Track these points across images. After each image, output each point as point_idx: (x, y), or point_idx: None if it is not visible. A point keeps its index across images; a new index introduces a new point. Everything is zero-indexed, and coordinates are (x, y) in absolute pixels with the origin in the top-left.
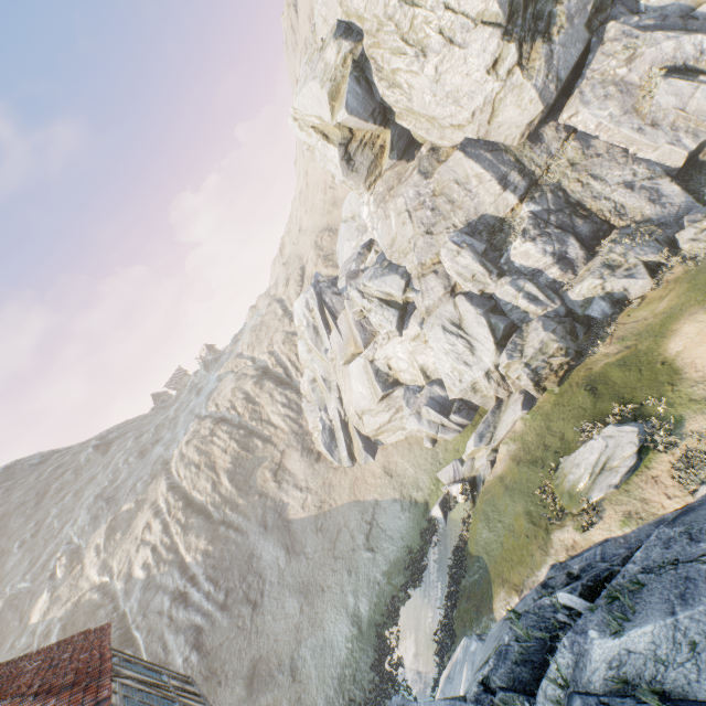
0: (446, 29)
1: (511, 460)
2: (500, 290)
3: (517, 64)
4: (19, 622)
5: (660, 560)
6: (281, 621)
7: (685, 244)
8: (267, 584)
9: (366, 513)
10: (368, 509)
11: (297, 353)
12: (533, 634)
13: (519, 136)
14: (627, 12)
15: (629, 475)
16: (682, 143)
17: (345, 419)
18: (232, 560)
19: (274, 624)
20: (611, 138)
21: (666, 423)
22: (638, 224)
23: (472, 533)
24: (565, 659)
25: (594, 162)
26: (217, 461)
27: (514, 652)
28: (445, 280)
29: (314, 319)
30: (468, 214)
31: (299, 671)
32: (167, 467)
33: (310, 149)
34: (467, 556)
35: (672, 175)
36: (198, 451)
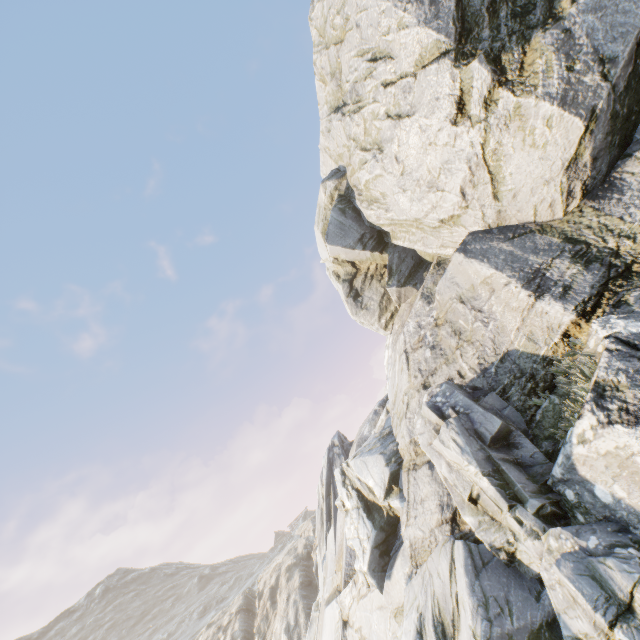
0: (390, 108)
1: None
2: (547, 573)
3: (497, 83)
4: None
5: None
6: None
7: None
8: None
9: None
10: None
11: None
12: None
13: (558, 196)
14: None
15: None
16: None
17: None
18: None
19: None
20: None
21: None
22: None
23: None
24: None
25: None
26: None
27: None
28: (442, 488)
29: (323, 498)
30: (482, 352)
31: None
32: None
33: None
34: None
35: None
36: None
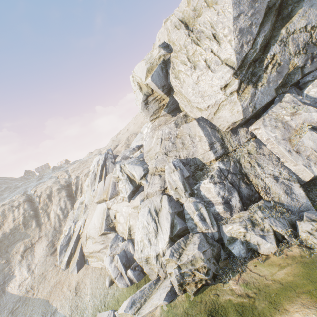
0: (208, 60)
1: None
2: (187, 203)
3: (237, 91)
4: None
5: None
6: None
7: (303, 233)
8: None
9: (44, 316)
10: (48, 313)
11: None
12: None
13: (227, 126)
14: (296, 93)
15: None
16: (311, 169)
17: (81, 235)
18: None
19: None
20: (273, 148)
21: None
22: (275, 202)
23: None
24: None
25: (260, 157)
26: (5, 224)
27: None
28: (163, 182)
29: (97, 170)
30: (188, 153)
31: None
32: None
33: (134, 92)
34: None
35: (300, 183)
36: (2, 213)
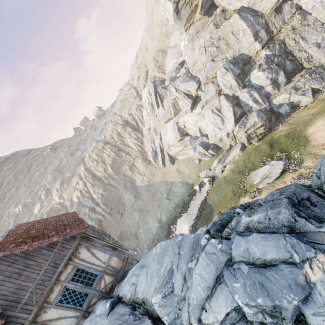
0: None
1: (230, 171)
2: (242, 95)
3: None
4: (29, 212)
5: (269, 199)
6: (132, 220)
7: None
8: (126, 207)
9: (168, 186)
10: (169, 184)
11: (142, 115)
12: (225, 219)
13: (270, 8)
14: None
15: (275, 180)
16: None
17: (162, 148)
18: (112, 198)
19: (129, 221)
20: (318, 15)
21: (296, 161)
22: (316, 67)
23: (209, 196)
24: (233, 223)
25: (305, 29)
26: (106, 160)
27: (218, 223)
28: (217, 87)
29: (152, 100)
30: (234, 52)
31: (138, 236)
32: (83, 160)
33: (157, 2)
34: (206, 204)
35: None
36: (97, 155)
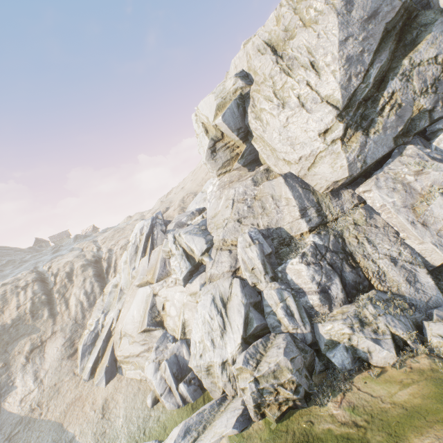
0: (302, 96)
1: None
2: (267, 291)
3: (341, 138)
4: None
5: None
6: None
7: (434, 337)
8: None
9: None
10: None
11: None
12: None
13: (325, 187)
14: (422, 145)
15: None
16: None
17: (112, 332)
18: None
19: None
20: (389, 219)
21: None
22: (393, 294)
23: None
24: None
25: (371, 230)
26: (6, 312)
27: None
28: (233, 261)
29: (140, 241)
30: (270, 221)
31: None
32: None
33: (197, 136)
34: None
35: (428, 269)
36: (2, 295)
